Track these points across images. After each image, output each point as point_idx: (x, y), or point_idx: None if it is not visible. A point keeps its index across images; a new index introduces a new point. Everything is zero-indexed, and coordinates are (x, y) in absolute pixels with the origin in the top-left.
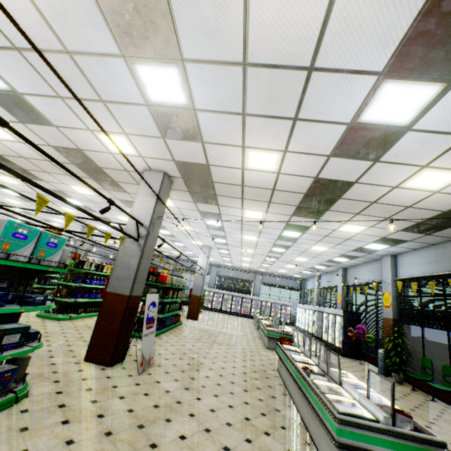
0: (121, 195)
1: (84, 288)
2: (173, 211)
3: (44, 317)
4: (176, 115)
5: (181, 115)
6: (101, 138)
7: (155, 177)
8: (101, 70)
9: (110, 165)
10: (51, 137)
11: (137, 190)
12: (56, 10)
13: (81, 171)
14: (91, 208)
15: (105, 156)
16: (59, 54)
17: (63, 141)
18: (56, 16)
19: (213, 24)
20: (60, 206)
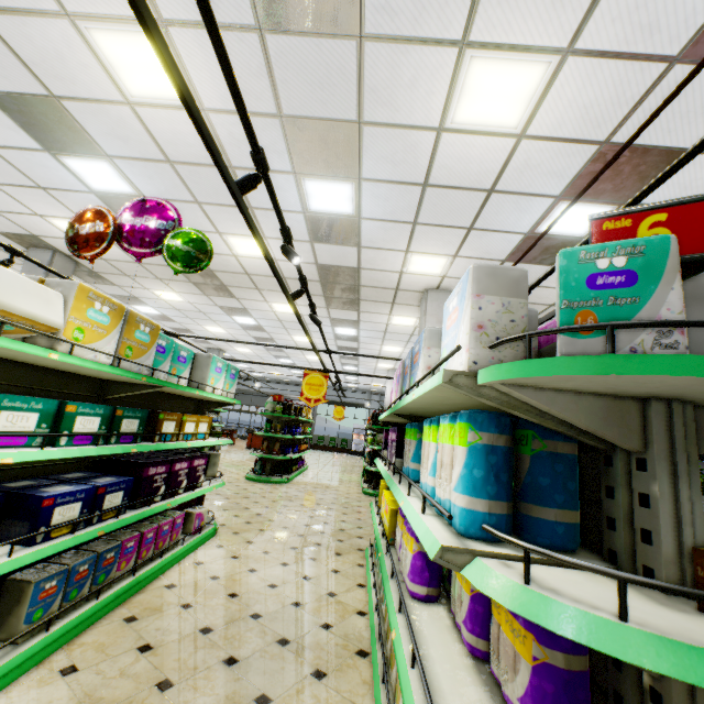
0: (343, 314)
1: (281, 440)
2: (403, 330)
3: (262, 482)
4: (552, 243)
5: (560, 243)
6: (410, 259)
7: (444, 298)
8: (512, 205)
9: (380, 283)
10: (333, 256)
11: (424, 317)
12: (529, 163)
13: (319, 289)
14: (264, 327)
15: (387, 275)
16: (476, 192)
17: (345, 260)
18: (522, 167)
19: (699, 182)
20: (208, 326)
